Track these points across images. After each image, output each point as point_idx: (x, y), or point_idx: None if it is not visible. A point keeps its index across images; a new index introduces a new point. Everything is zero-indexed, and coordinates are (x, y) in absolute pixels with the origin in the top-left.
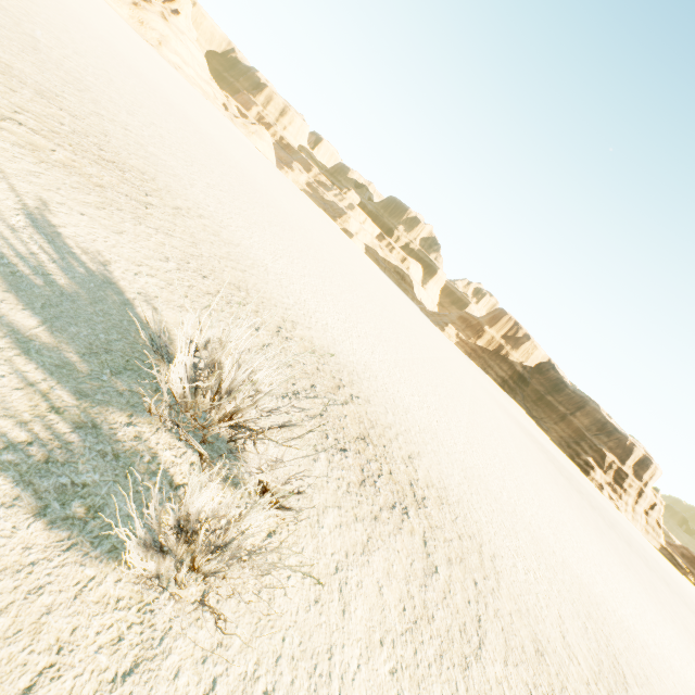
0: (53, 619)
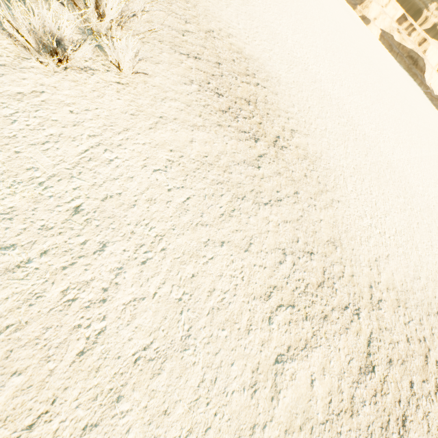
0: None
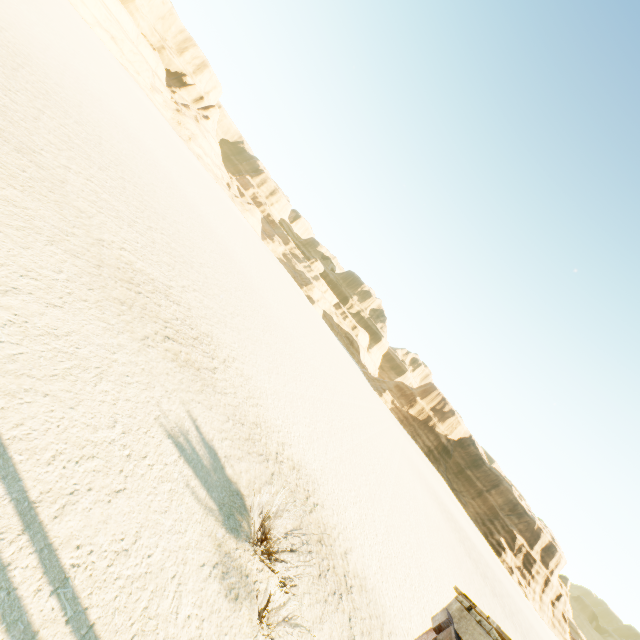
0: (237, 638)
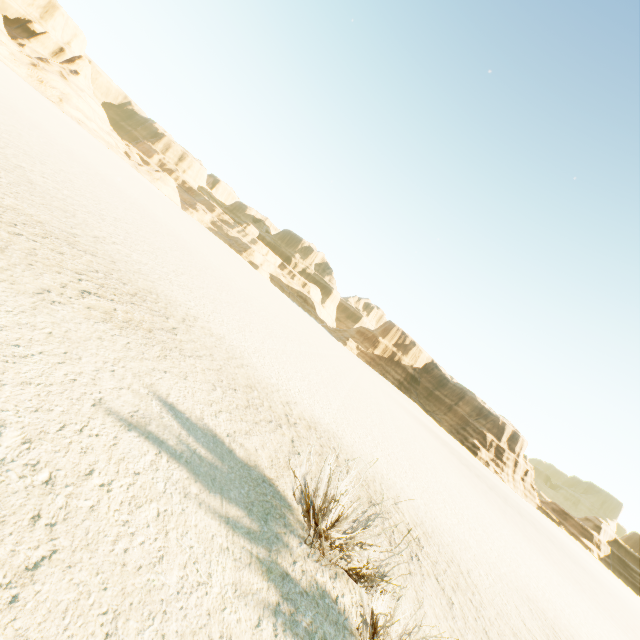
0: None
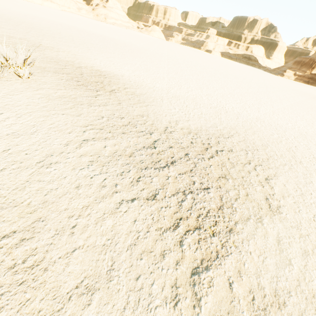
0: None
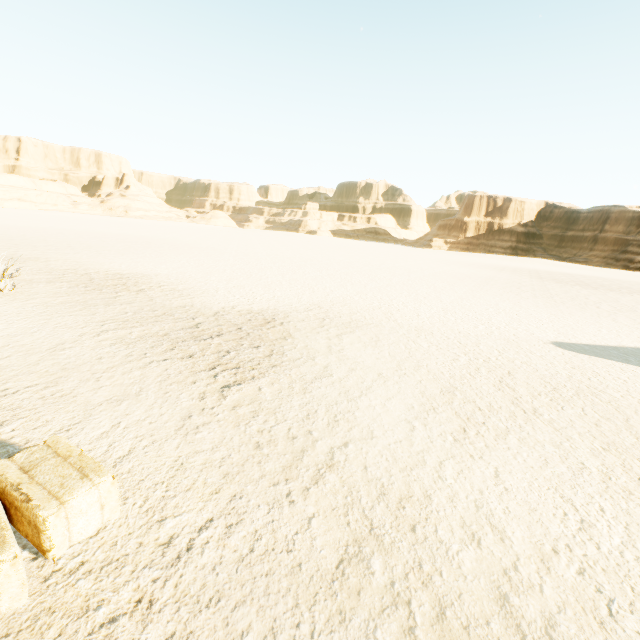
0: None
